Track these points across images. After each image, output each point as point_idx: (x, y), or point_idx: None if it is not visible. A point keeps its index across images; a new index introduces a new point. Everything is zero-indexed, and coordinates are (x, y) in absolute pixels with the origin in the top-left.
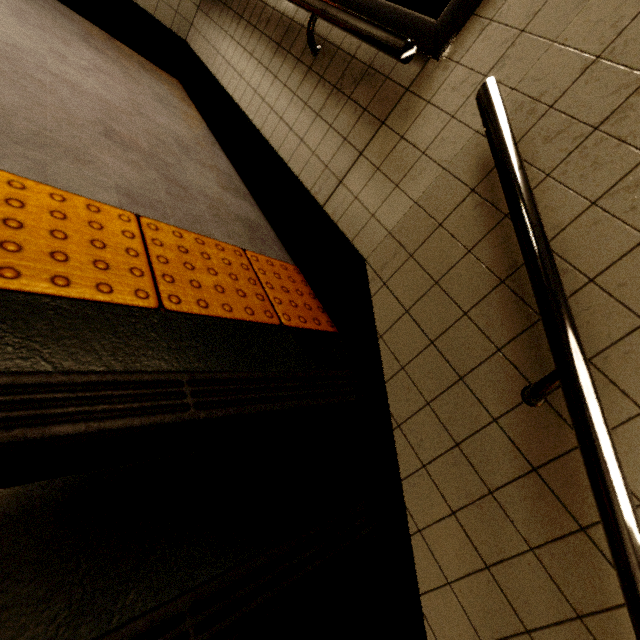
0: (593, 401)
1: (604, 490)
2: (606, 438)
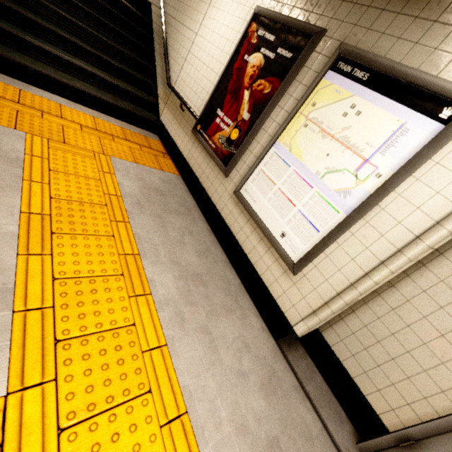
0: None
1: None
2: None
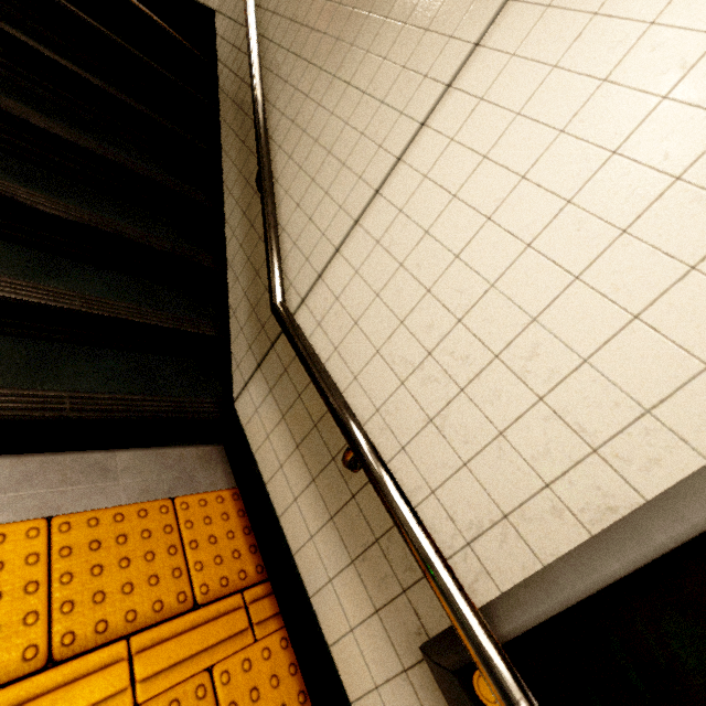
0: None
1: None
2: None
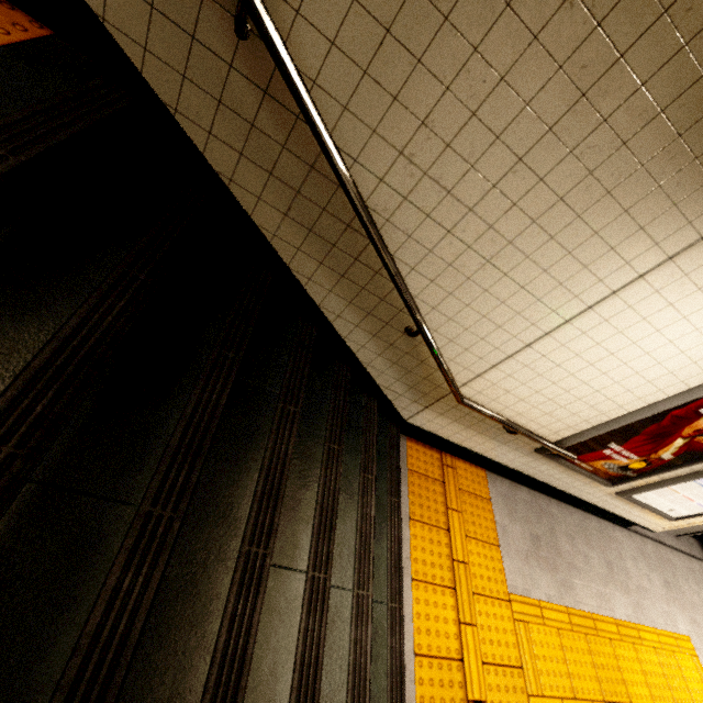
0: (265, 17)
1: (289, 81)
2: (279, 44)
